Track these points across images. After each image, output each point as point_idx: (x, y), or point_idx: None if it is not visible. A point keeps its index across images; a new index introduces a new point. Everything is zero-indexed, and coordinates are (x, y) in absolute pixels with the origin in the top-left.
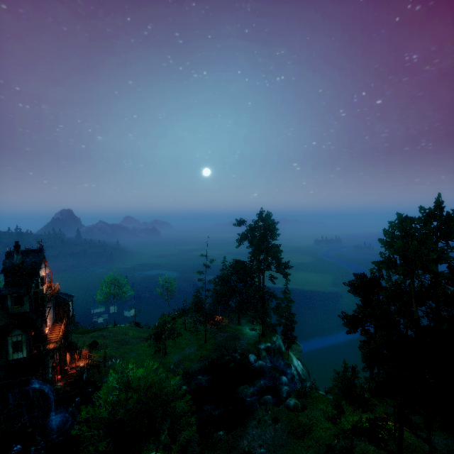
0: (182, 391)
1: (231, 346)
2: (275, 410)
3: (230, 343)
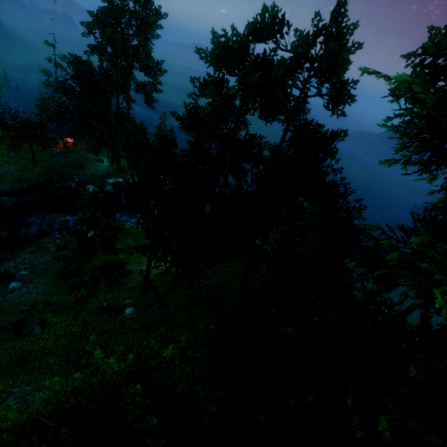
0: None
1: (68, 174)
2: (70, 239)
3: (67, 170)
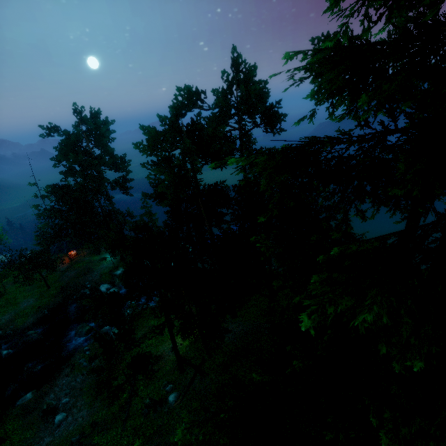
0: (3, 357)
1: (80, 283)
2: (98, 346)
3: (78, 281)
